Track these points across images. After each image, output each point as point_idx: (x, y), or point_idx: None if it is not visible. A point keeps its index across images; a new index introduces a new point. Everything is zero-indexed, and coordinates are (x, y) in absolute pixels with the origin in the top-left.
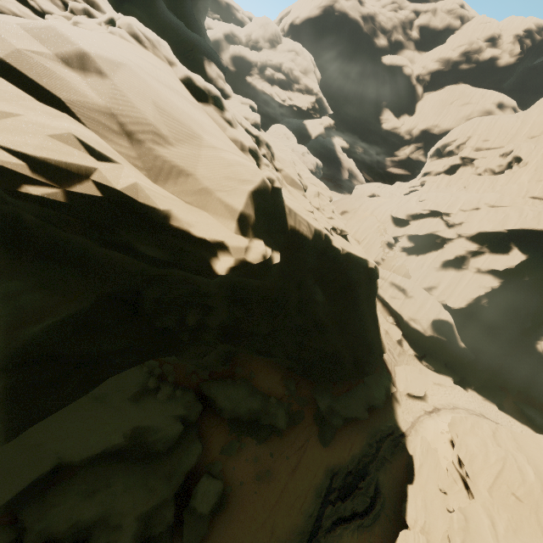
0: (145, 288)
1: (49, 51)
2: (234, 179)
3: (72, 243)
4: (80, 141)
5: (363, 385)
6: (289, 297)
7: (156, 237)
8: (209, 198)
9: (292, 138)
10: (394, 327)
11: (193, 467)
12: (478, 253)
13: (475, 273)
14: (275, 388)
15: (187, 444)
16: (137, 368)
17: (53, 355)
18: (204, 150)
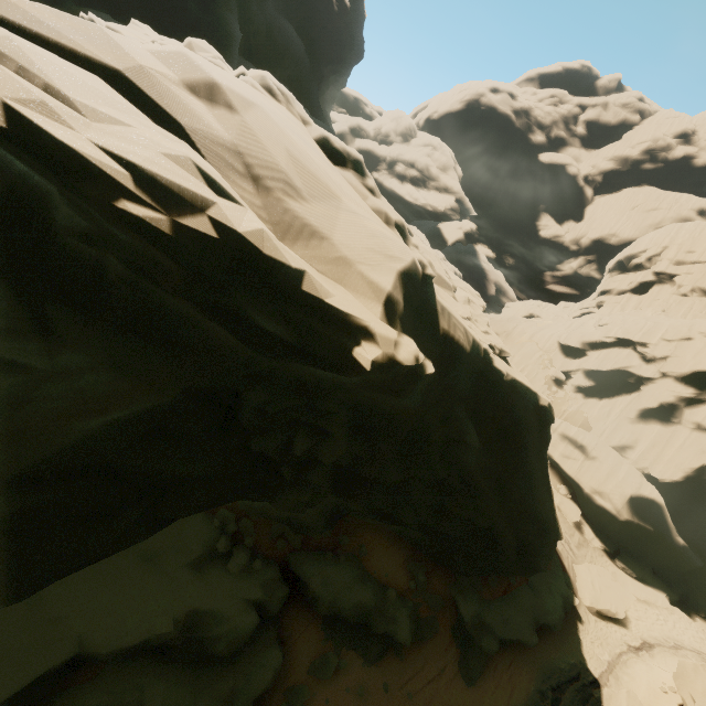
0: (247, 388)
1: (175, 75)
2: (379, 253)
3: (162, 312)
4: (198, 169)
5: (528, 588)
6: (431, 434)
7: (278, 308)
8: (347, 271)
9: (424, 242)
10: (569, 501)
11: (265, 690)
12: (695, 401)
13: (693, 430)
14: (395, 574)
15: (261, 649)
16: (206, 520)
17: (110, 468)
18: (342, 213)
